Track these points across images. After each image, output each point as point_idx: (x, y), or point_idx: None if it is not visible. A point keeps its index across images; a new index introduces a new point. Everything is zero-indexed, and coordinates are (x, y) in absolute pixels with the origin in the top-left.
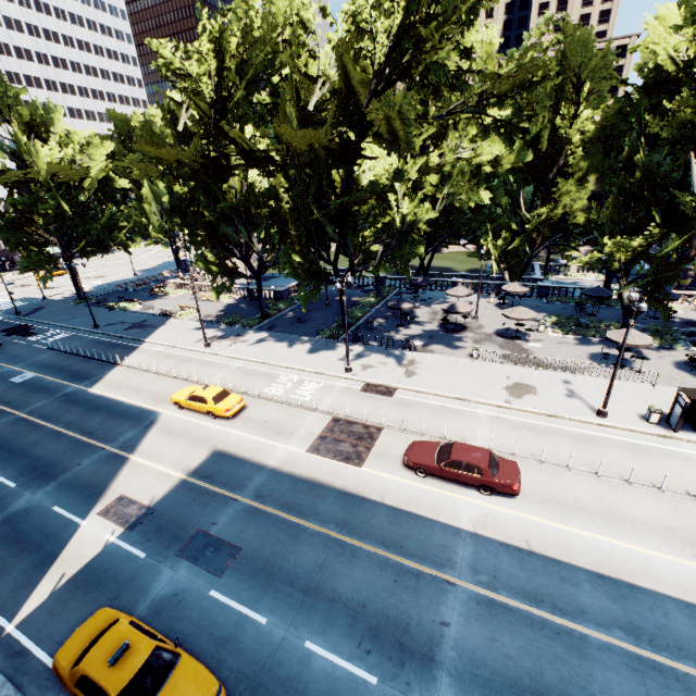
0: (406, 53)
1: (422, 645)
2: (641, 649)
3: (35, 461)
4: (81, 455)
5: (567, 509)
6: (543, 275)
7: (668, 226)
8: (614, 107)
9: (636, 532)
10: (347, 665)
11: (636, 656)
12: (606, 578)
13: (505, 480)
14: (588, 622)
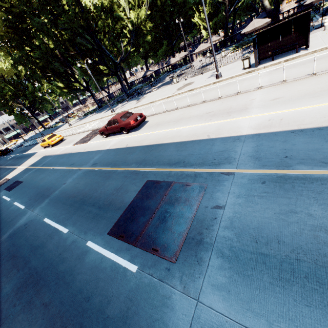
0: None
1: (49, 193)
2: (137, 168)
3: None
4: (6, 171)
5: (159, 125)
6: None
7: None
8: None
9: (187, 121)
10: (20, 205)
11: (132, 171)
12: (150, 145)
13: (127, 121)
14: (123, 165)
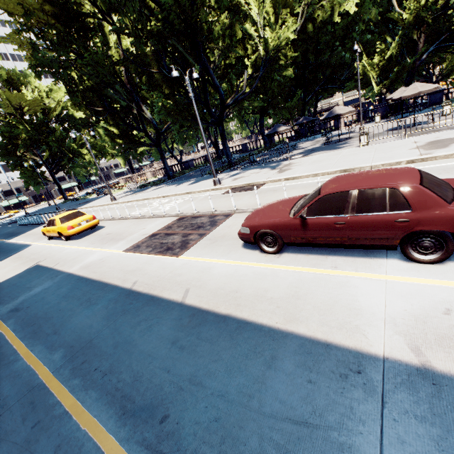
0: None
1: None
2: None
3: None
4: None
5: None
6: None
7: None
8: None
9: None
10: None
11: None
12: None
13: None
14: None
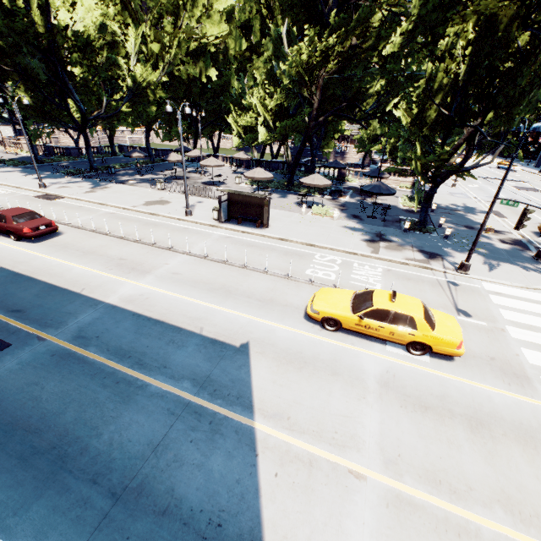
0: None
1: None
2: None
3: None
4: None
5: (64, 249)
6: None
7: None
8: None
9: (92, 259)
10: None
11: None
12: (20, 275)
13: (20, 225)
14: None
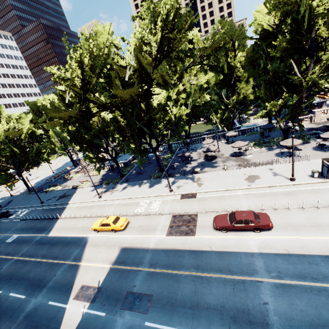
0: (165, 48)
1: (259, 318)
2: None
3: (31, 280)
4: (54, 270)
5: (296, 228)
6: (239, 125)
7: (289, 91)
8: (250, 49)
9: None
10: None
11: None
12: (328, 256)
13: (264, 223)
14: None
